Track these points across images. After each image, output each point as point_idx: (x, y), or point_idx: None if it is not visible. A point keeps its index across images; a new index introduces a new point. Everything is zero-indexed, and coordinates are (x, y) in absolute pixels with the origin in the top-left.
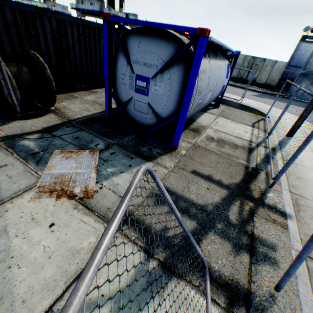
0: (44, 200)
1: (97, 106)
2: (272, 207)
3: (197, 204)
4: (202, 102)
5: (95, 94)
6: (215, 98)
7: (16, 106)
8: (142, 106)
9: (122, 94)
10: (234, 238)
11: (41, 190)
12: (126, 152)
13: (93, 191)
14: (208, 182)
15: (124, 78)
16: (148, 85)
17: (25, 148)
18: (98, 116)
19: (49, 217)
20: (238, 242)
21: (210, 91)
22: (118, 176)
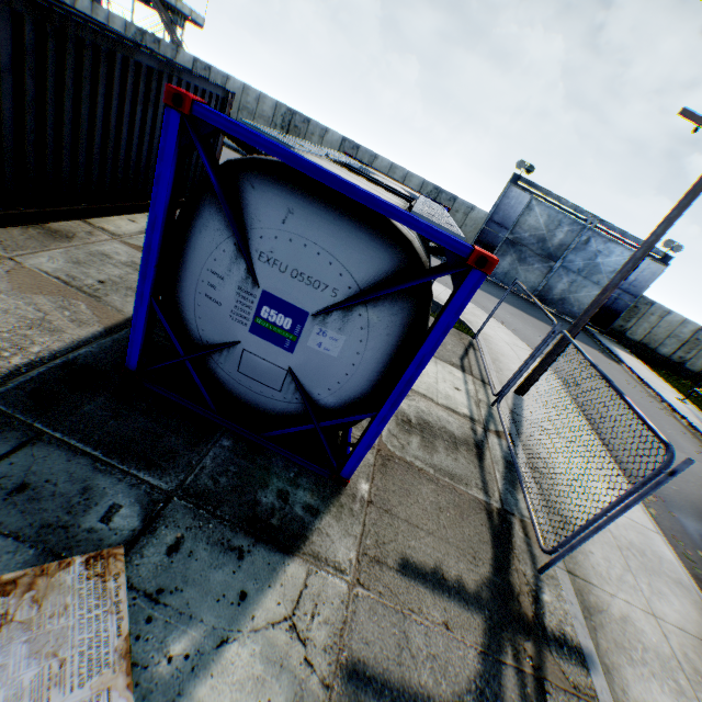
0: None
1: (84, 307)
2: (560, 638)
3: None
4: None
5: (68, 246)
6: None
7: None
8: (266, 371)
9: (201, 322)
10: None
11: None
12: (220, 530)
13: None
14: (440, 598)
15: (220, 288)
16: (300, 329)
17: None
18: (94, 357)
19: None
20: None
21: None
22: (213, 669)
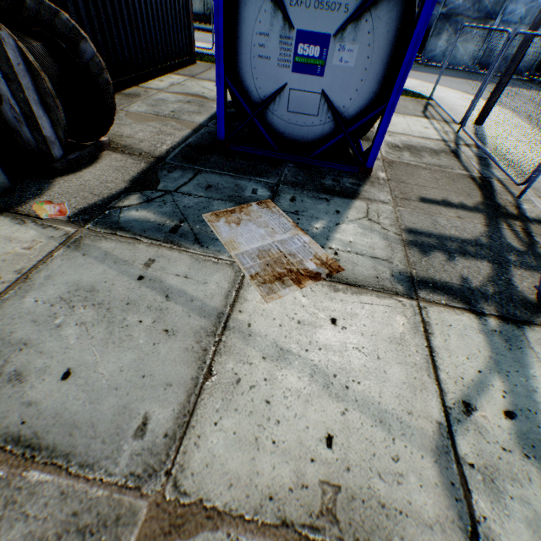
0: (282, 294)
1: (174, 124)
2: (538, 220)
3: (466, 240)
4: None
5: (141, 100)
6: None
7: (49, 144)
8: (306, 102)
9: (258, 82)
10: (537, 267)
11: (260, 282)
12: (311, 193)
13: (331, 261)
14: (451, 209)
15: (267, 45)
16: (326, 53)
17: (145, 225)
18: (197, 142)
19: (318, 313)
20: None
21: None
22: (338, 231)
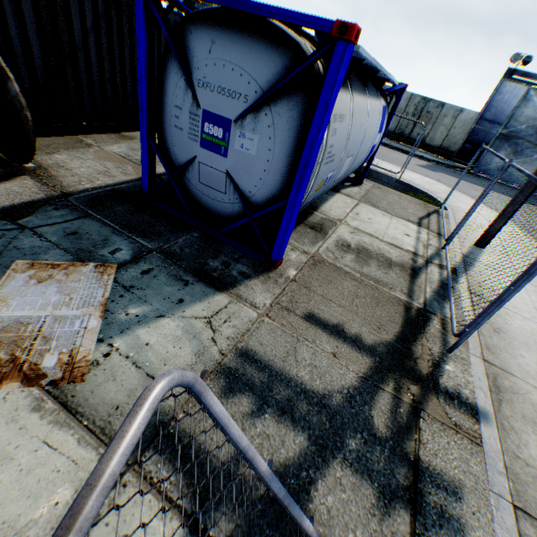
0: None
1: (130, 168)
2: (453, 394)
3: (311, 391)
4: (333, 177)
5: (130, 142)
6: (357, 168)
7: None
8: (214, 177)
9: (176, 149)
10: (381, 473)
11: None
12: (177, 270)
13: (87, 363)
14: (335, 340)
15: (180, 117)
16: (228, 136)
17: None
18: (128, 188)
19: None
20: (390, 483)
21: (349, 156)
22: (150, 325)
